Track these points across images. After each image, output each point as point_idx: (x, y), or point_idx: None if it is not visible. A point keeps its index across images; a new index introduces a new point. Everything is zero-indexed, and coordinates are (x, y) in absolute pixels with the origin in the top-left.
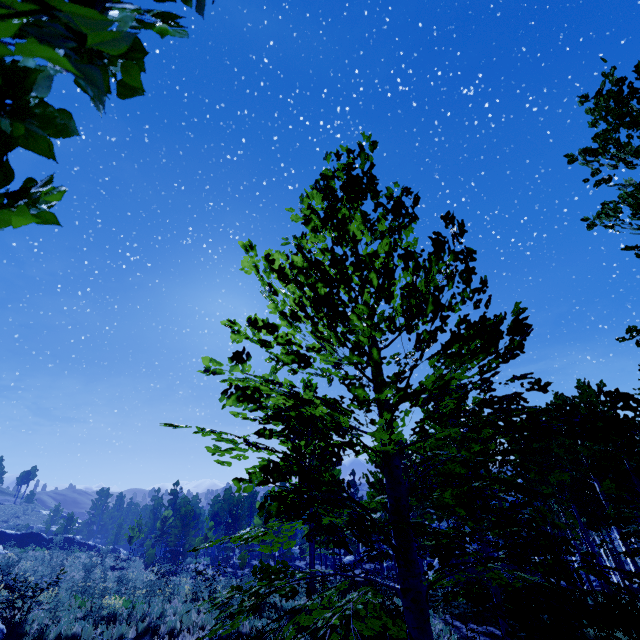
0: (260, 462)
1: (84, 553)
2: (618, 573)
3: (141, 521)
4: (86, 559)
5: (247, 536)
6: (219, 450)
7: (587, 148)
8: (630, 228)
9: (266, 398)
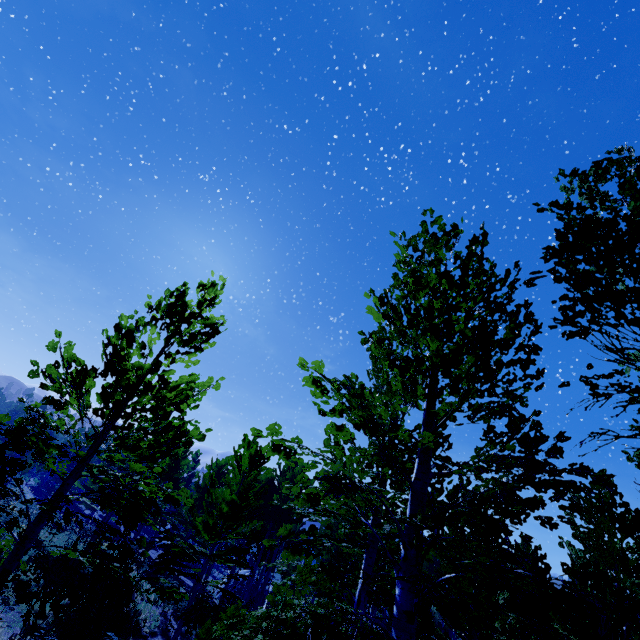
0: None
1: None
2: None
3: None
4: None
5: None
6: None
7: None
8: None
9: None
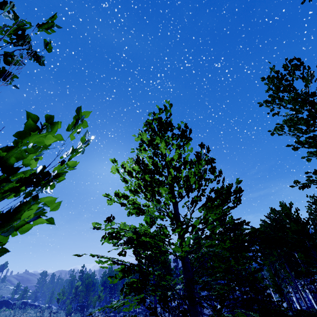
0: (121, 266)
1: (32, 310)
2: (314, 301)
3: (64, 289)
4: (33, 314)
5: (115, 305)
6: (101, 262)
7: (266, 100)
8: (289, 135)
9: (122, 236)
